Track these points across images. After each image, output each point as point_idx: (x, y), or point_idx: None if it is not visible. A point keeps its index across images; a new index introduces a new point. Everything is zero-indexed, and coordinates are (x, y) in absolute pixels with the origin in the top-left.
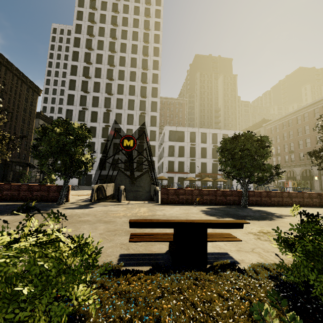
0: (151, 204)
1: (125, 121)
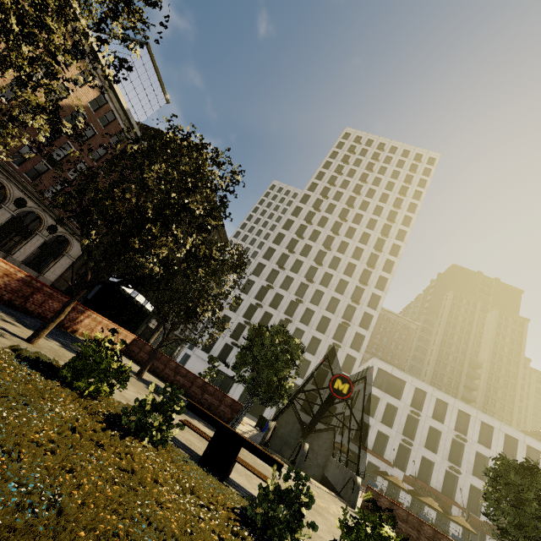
0: (345, 504)
1: (315, 325)
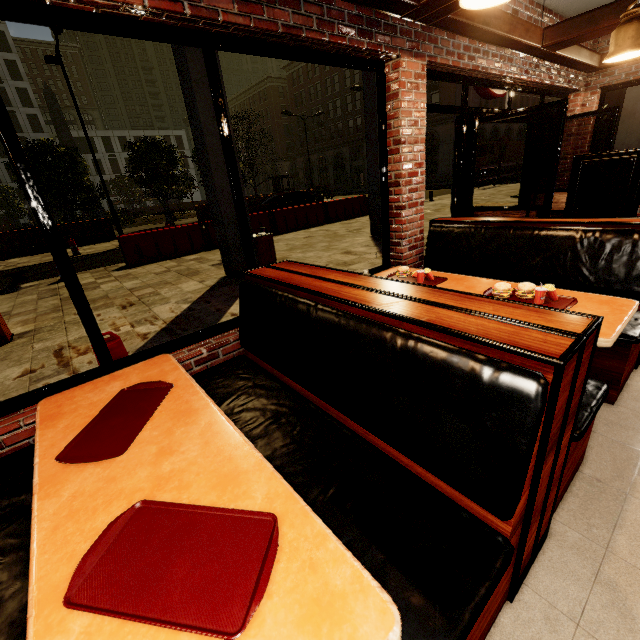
0: None
1: None
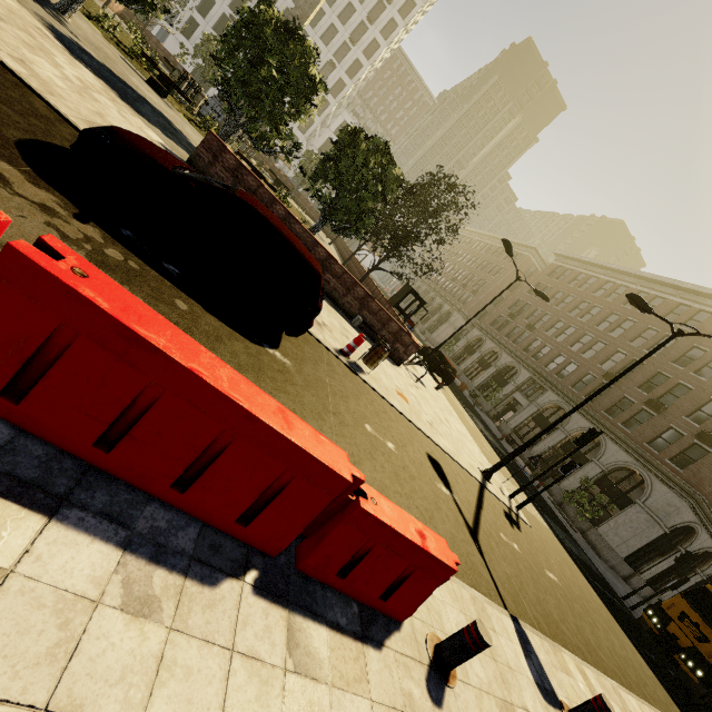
0: None
1: None
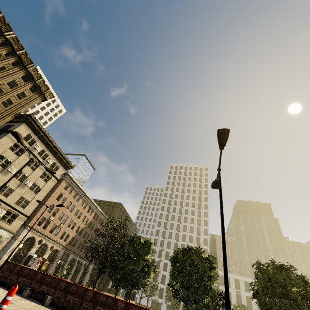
0: None
1: None
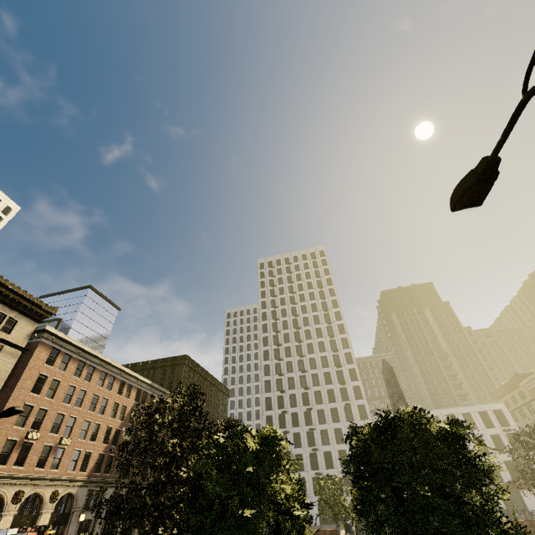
0: None
1: (330, 419)
